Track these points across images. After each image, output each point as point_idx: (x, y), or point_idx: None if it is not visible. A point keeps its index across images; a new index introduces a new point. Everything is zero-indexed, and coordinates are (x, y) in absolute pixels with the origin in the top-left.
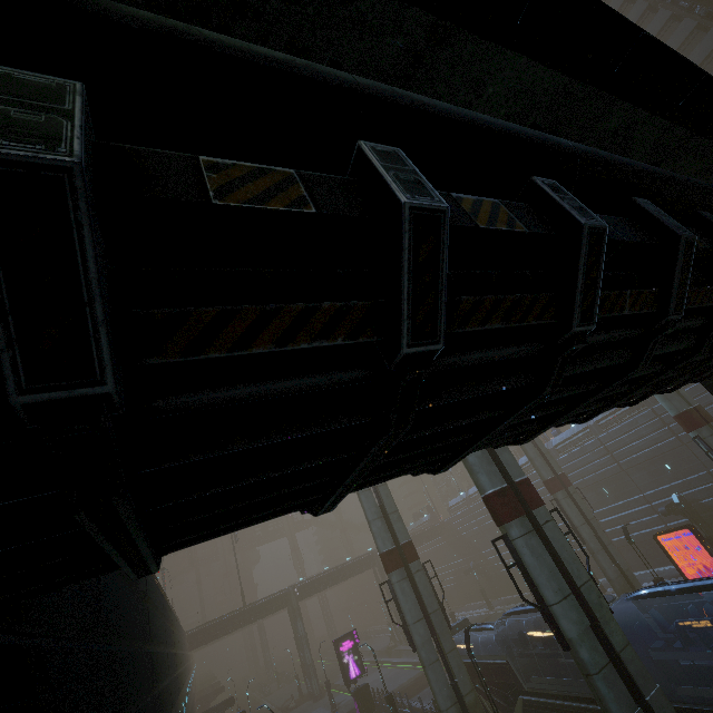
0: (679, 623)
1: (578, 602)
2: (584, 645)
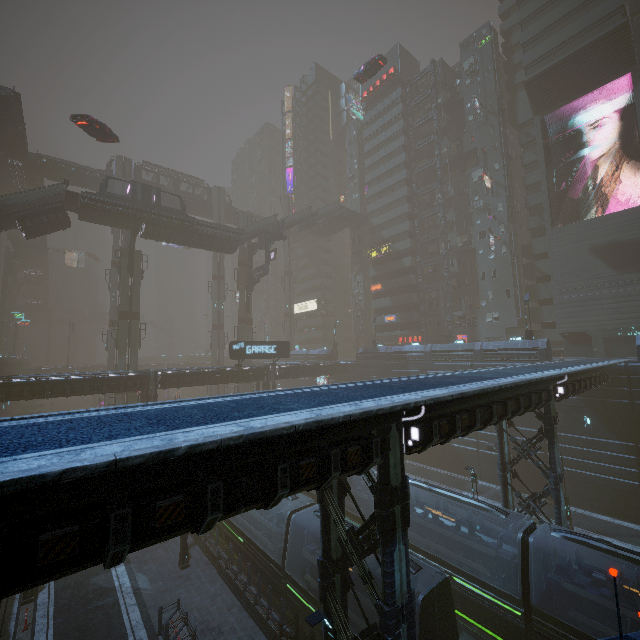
0: None
1: None
2: None
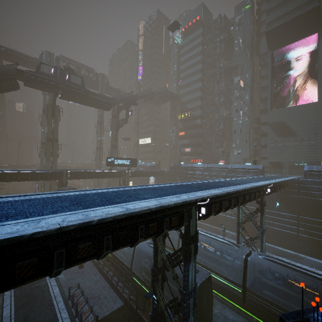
0: None
1: None
2: None
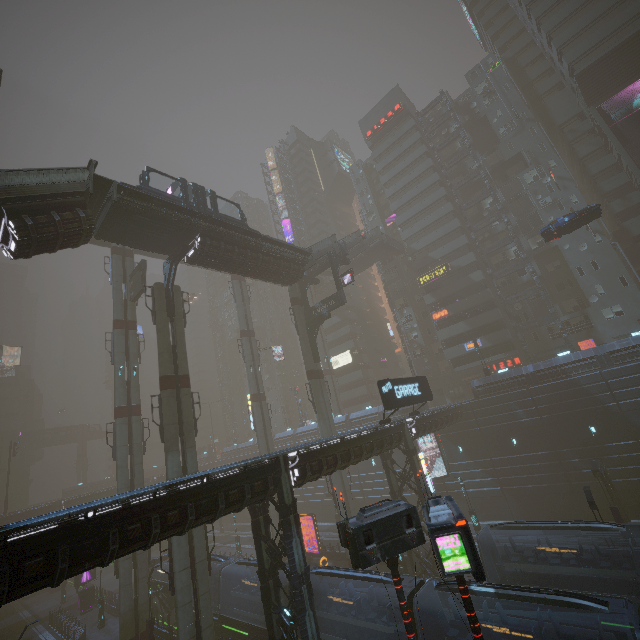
0: (242, 580)
1: (192, 571)
2: (182, 593)
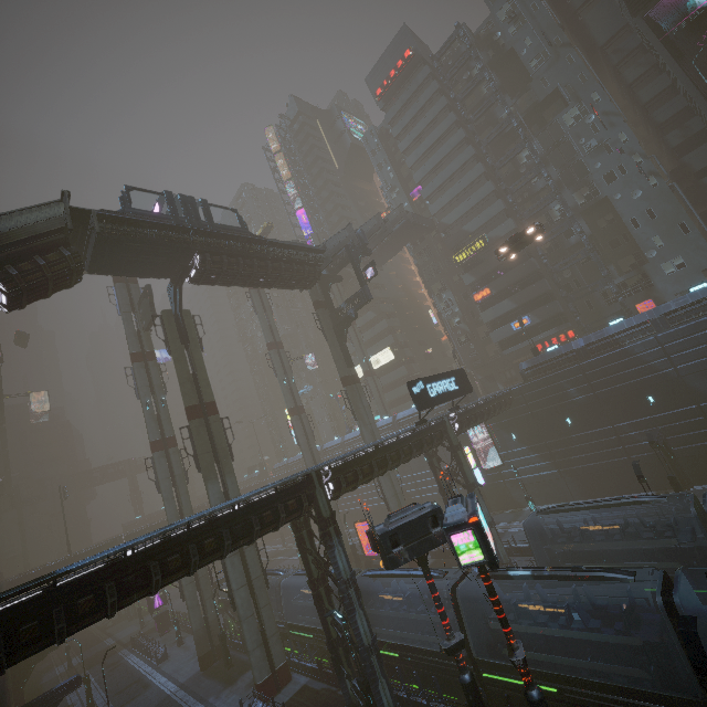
0: (301, 590)
1: (249, 587)
2: (243, 608)
